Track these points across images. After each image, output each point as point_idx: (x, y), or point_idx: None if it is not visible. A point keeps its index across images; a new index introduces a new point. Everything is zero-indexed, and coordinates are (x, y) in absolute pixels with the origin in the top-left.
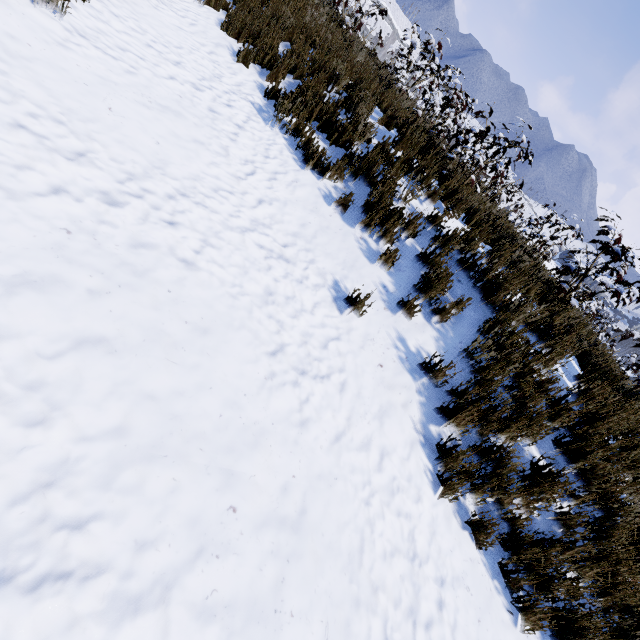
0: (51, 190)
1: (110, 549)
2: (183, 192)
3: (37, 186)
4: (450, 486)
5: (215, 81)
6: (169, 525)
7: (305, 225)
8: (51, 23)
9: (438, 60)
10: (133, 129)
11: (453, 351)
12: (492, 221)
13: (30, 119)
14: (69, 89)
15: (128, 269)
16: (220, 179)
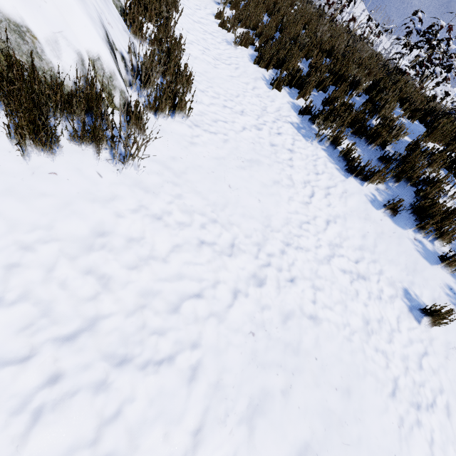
0: (232, 296)
1: None
2: (286, 241)
3: (226, 298)
4: None
5: (264, 114)
6: None
7: (365, 235)
8: (182, 127)
9: (437, 35)
10: (244, 197)
11: None
12: None
13: (203, 231)
14: (207, 183)
15: (290, 350)
16: (298, 212)
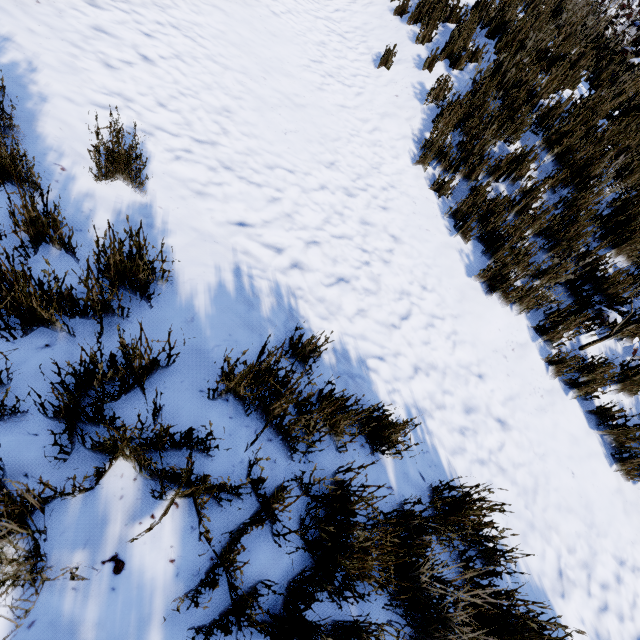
0: None
1: (210, 48)
2: None
3: None
4: (426, 158)
5: None
6: (234, 61)
7: (367, 24)
8: None
9: None
10: None
11: (464, 89)
12: (556, 7)
13: None
14: None
15: (242, 1)
16: None
